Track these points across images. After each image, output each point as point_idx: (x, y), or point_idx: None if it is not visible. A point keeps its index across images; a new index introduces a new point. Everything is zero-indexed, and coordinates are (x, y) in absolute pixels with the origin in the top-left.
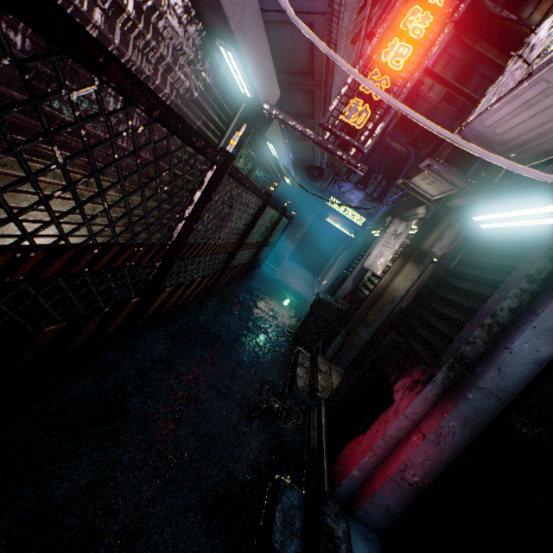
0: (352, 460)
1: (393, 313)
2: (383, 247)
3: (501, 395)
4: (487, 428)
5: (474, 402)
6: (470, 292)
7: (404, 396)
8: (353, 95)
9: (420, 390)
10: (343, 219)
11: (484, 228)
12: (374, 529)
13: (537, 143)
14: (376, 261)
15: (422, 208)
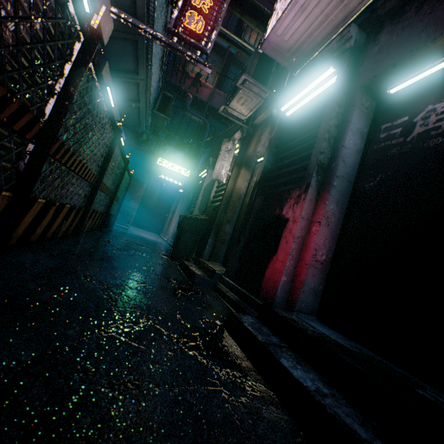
0: (278, 273)
1: (244, 205)
2: (222, 161)
3: (349, 178)
4: (349, 201)
5: (338, 187)
6: (302, 140)
7: (295, 209)
8: (188, 10)
9: (305, 196)
10: (174, 173)
11: (289, 115)
12: (311, 312)
13: (308, 44)
14: (220, 172)
15: (238, 132)
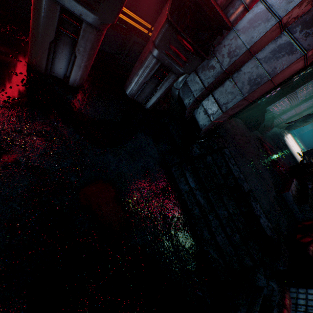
0: None
1: None
2: None
3: None
4: None
5: None
6: None
7: None
8: None
9: None
10: None
11: None
12: None
13: None
14: None
15: None
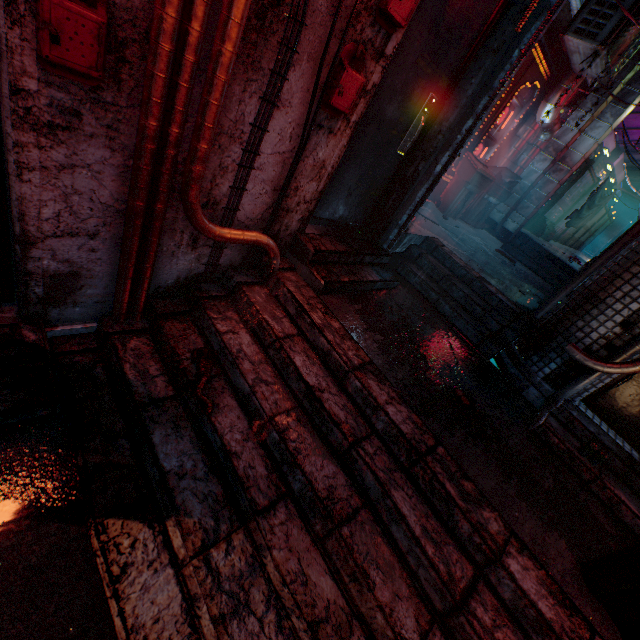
0: None
1: None
2: None
3: None
4: None
5: None
6: None
7: None
8: None
9: None
10: None
11: None
12: None
13: None
14: None
15: None
